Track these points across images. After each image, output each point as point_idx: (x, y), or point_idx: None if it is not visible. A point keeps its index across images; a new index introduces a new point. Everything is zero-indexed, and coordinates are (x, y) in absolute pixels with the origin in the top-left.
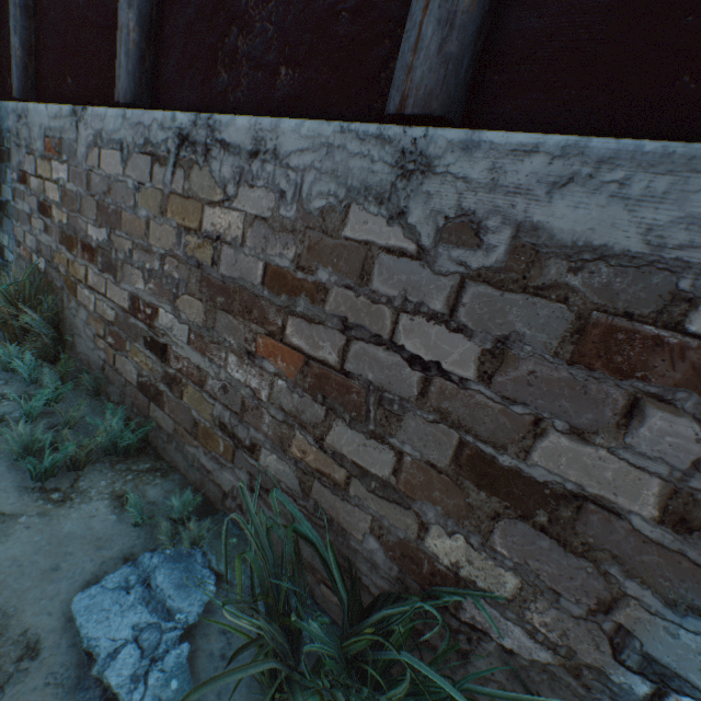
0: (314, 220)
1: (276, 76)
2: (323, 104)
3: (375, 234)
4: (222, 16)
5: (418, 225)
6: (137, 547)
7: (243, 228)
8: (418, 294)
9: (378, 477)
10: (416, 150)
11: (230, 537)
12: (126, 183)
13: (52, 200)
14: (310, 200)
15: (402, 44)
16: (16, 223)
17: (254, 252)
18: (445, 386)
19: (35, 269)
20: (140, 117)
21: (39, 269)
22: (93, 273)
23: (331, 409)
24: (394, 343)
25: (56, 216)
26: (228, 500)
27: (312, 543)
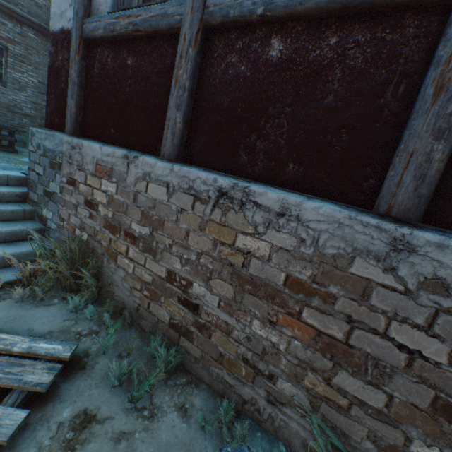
0: (327, 259)
1: (285, 166)
2: (320, 189)
3: (373, 275)
4: (245, 127)
5: (405, 277)
6: (208, 447)
7: (269, 251)
8: (405, 312)
9: (373, 406)
10: (404, 239)
11: (256, 431)
12: (170, 206)
13: (98, 201)
14: (324, 248)
15: (387, 180)
16: (62, 207)
17: (278, 266)
18: (424, 364)
19: (80, 240)
20: (186, 173)
21: (82, 239)
22: (134, 250)
23: (337, 363)
24: (387, 335)
25: (101, 211)
26: (247, 404)
27: (339, 450)
